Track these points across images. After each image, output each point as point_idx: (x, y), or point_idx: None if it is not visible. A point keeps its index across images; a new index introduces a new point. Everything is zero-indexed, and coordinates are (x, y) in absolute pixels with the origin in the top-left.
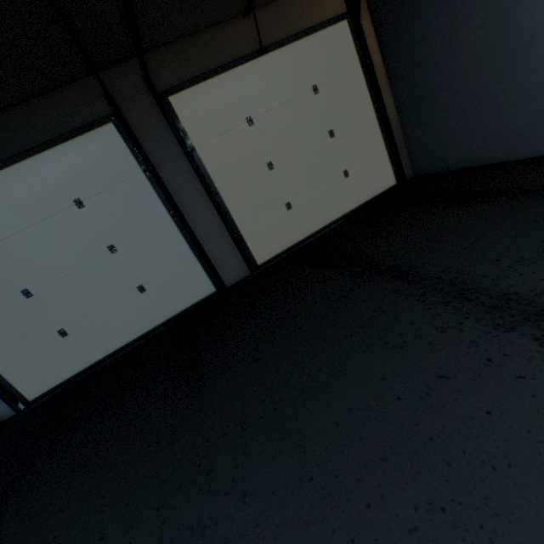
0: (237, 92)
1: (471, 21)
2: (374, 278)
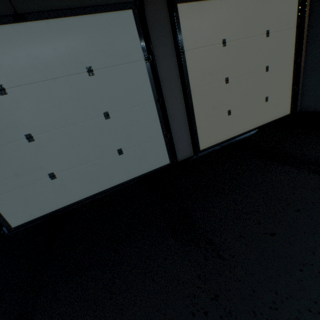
0: (222, 17)
1: None
2: None
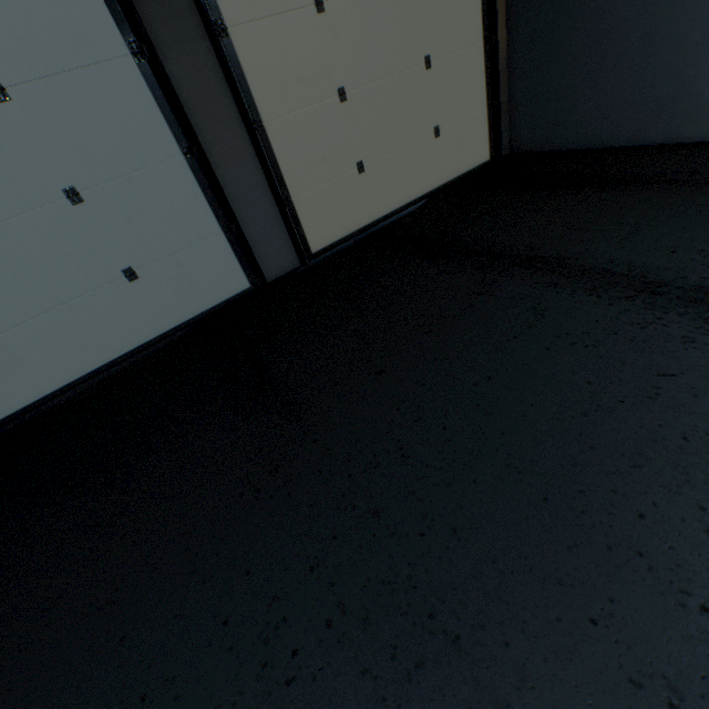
0: None
1: None
2: (514, 271)
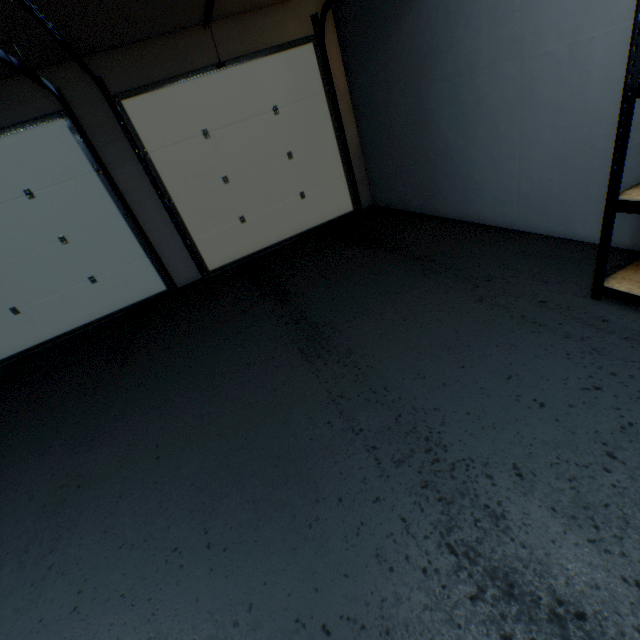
0: (194, 103)
1: (398, 87)
2: (270, 299)
